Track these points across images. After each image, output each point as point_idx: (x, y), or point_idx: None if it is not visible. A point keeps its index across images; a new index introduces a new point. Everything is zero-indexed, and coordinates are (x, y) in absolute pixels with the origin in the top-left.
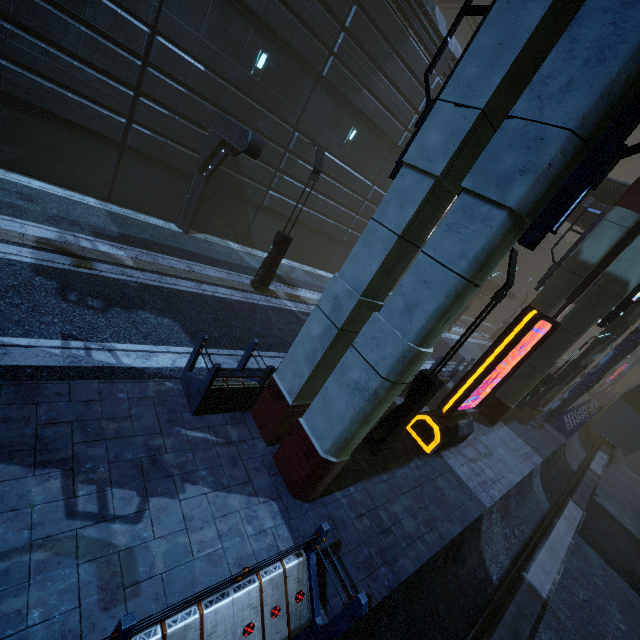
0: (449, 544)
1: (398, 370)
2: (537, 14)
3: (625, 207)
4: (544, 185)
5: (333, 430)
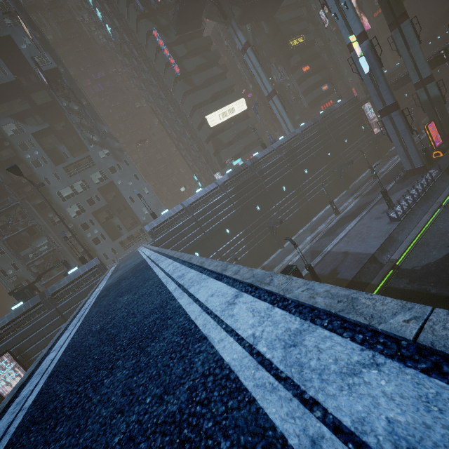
0: None
1: (417, 152)
2: (391, 126)
3: (418, 90)
4: (408, 132)
5: (419, 163)
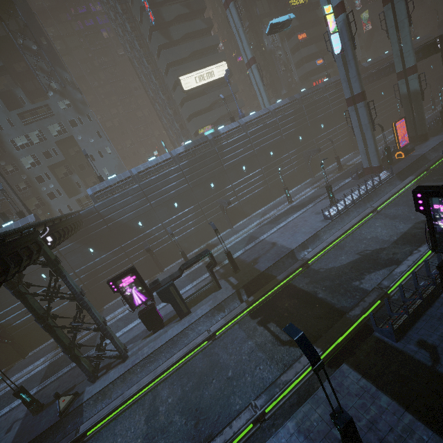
0: (414, 162)
1: (375, 150)
2: (356, 118)
3: (399, 80)
4: (370, 127)
5: (376, 162)
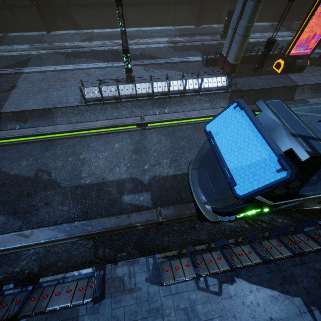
0: (274, 89)
1: (244, 32)
2: None
3: None
4: None
5: (233, 55)
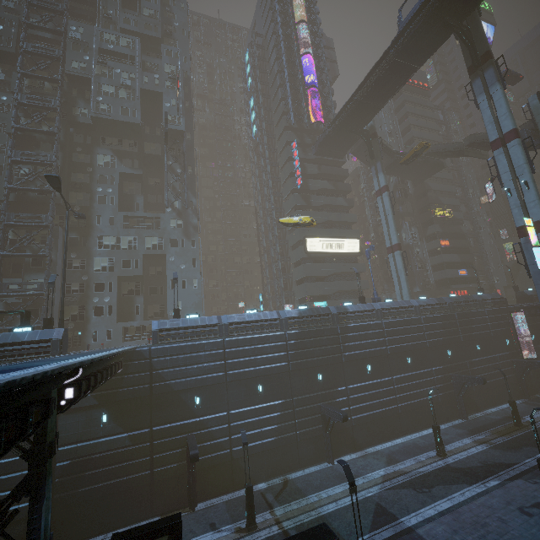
0: None
1: None
2: None
3: None
4: None
5: None
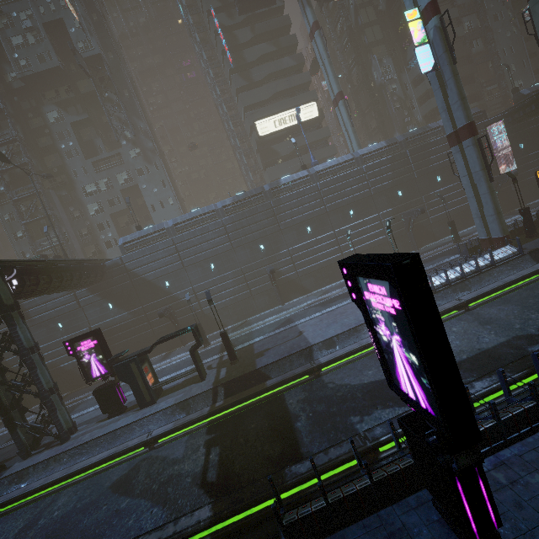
0: None
1: (495, 212)
2: (462, 162)
3: None
4: (484, 176)
5: (497, 231)
